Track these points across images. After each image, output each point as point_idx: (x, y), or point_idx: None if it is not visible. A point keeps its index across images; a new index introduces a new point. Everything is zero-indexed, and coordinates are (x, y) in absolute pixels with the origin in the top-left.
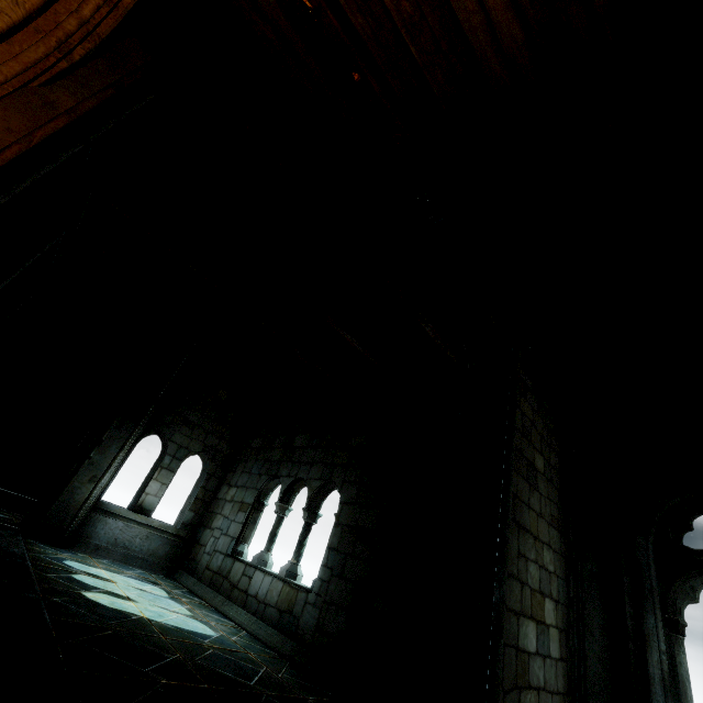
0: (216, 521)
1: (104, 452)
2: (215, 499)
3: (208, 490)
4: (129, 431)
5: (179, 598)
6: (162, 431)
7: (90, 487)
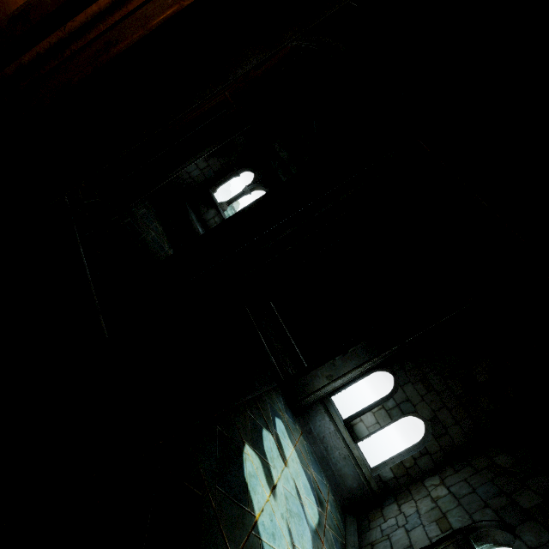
0: (408, 505)
1: (345, 361)
2: (420, 481)
3: (417, 465)
4: (369, 355)
5: (323, 541)
6: (397, 373)
7: (325, 381)
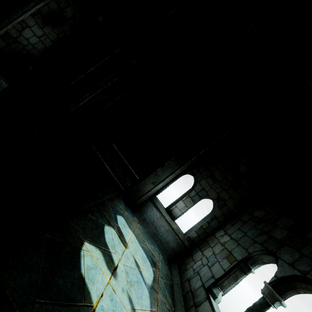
0: (207, 251)
1: (163, 171)
2: (213, 235)
3: (210, 226)
4: (178, 165)
5: (157, 291)
6: (195, 174)
7: (151, 186)
